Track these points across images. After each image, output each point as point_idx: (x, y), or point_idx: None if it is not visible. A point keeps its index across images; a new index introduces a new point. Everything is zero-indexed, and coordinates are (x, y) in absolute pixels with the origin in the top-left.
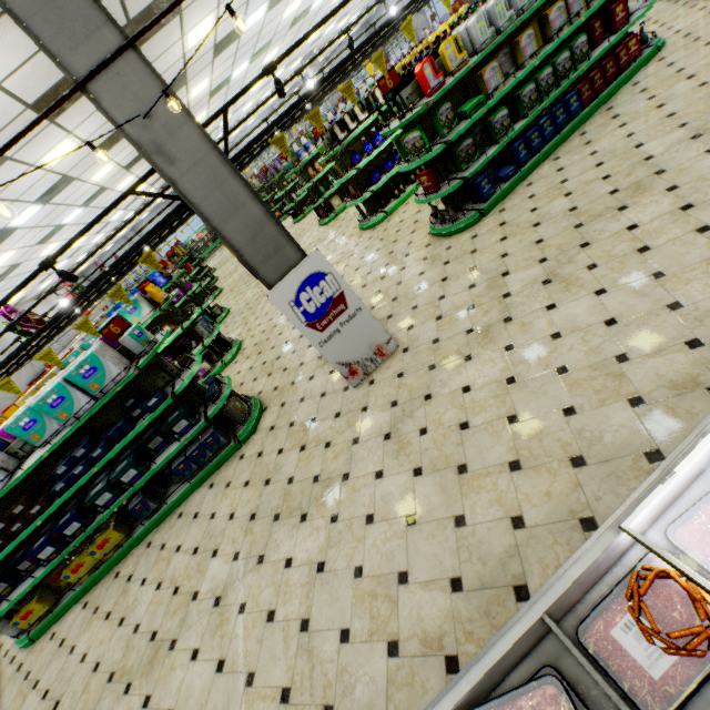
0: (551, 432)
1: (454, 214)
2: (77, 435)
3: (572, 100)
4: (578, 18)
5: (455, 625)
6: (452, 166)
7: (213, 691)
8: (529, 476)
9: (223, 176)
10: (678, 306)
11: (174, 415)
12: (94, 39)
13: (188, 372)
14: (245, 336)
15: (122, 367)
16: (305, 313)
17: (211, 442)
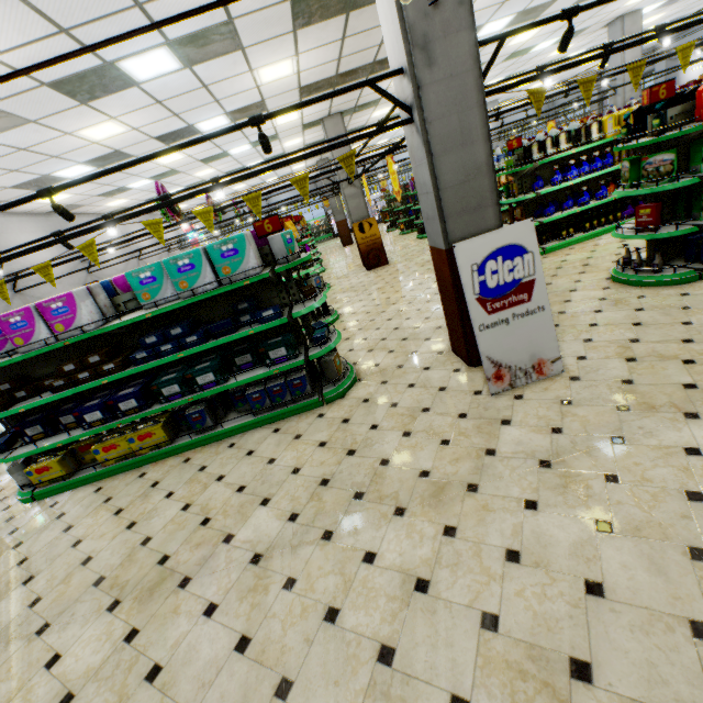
0: None
1: (660, 264)
2: (177, 315)
3: None
4: None
5: None
6: (683, 211)
7: (224, 674)
8: None
9: (469, 102)
10: None
11: (276, 339)
12: None
13: (310, 302)
14: (345, 311)
15: (259, 263)
16: (482, 284)
17: (296, 384)
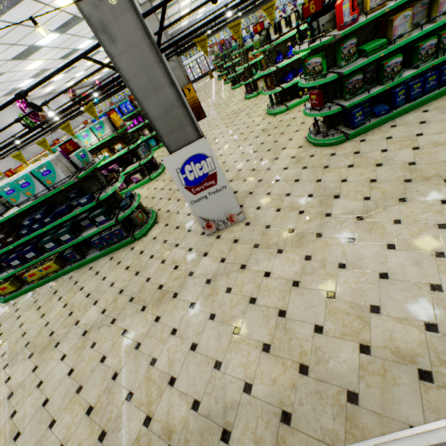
0: (300, 337)
1: (326, 131)
2: (41, 203)
3: None
4: None
5: (183, 430)
6: (339, 93)
7: (62, 384)
8: (270, 361)
9: (150, 62)
10: (439, 289)
11: (98, 211)
12: None
13: (111, 187)
14: None
15: (67, 174)
16: (186, 179)
17: (117, 233)
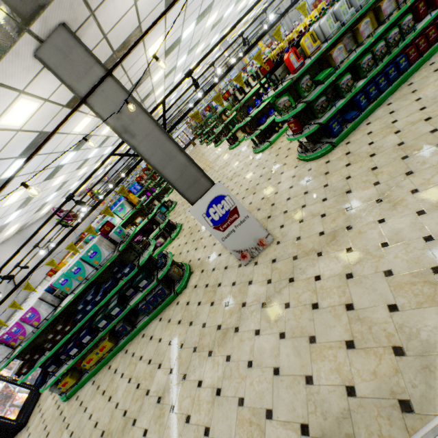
0: (378, 322)
1: (313, 146)
2: (89, 286)
3: (402, 61)
4: (405, 4)
5: None
6: (311, 115)
7: None
8: (360, 355)
9: (162, 141)
10: None
11: (139, 277)
12: (90, 74)
13: (147, 251)
14: (184, 221)
15: (110, 251)
16: (212, 220)
17: (160, 293)
